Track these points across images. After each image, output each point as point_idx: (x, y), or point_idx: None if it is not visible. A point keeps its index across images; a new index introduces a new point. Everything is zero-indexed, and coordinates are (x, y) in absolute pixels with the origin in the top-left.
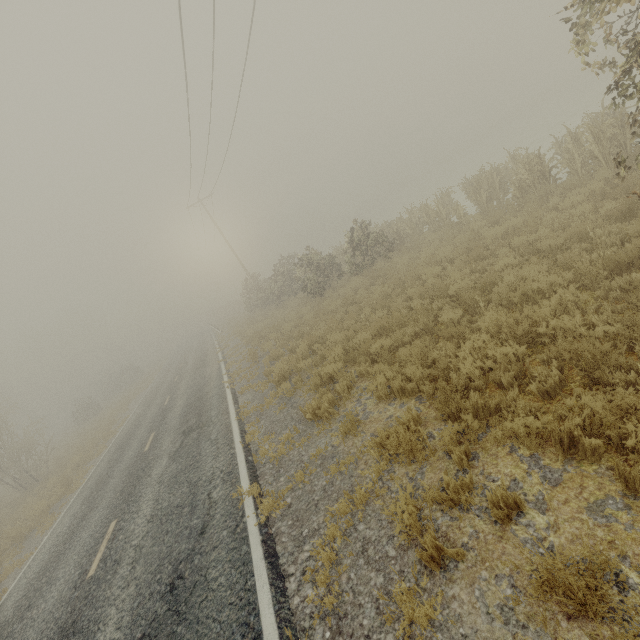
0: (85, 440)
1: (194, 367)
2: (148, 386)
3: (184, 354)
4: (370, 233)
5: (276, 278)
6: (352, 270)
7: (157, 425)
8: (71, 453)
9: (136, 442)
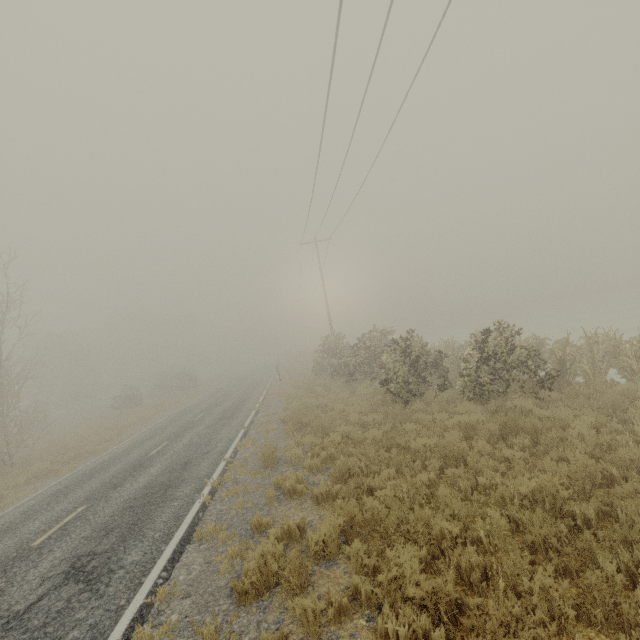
0: (89, 437)
1: (221, 413)
2: (184, 404)
3: (235, 386)
4: (519, 347)
5: (357, 350)
6: (467, 389)
7: (103, 492)
8: (59, 449)
9: (65, 503)
